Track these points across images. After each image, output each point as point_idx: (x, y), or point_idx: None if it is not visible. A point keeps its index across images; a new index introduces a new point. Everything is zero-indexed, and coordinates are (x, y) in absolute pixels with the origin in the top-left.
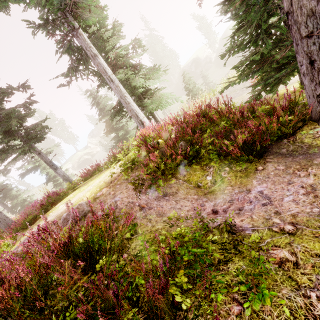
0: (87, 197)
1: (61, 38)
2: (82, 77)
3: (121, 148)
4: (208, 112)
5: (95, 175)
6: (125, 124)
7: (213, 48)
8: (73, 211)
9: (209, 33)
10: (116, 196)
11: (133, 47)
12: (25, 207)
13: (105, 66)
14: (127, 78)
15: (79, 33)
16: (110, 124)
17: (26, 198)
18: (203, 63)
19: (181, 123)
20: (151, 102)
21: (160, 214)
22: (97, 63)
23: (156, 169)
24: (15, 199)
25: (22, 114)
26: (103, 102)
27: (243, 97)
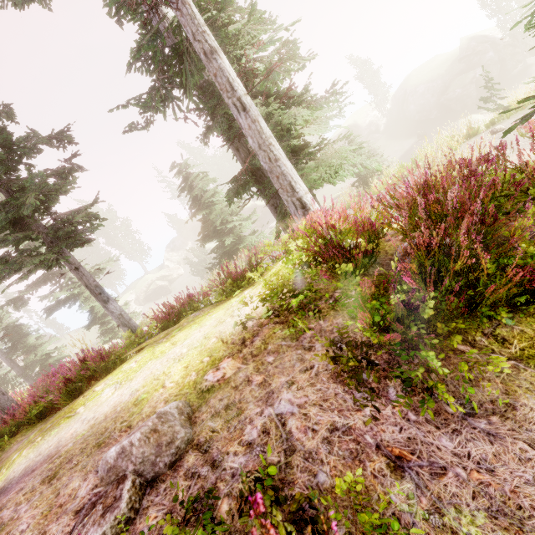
0: (177, 380)
1: (144, 3)
2: (175, 114)
3: (246, 262)
4: (495, 171)
5: (188, 319)
6: (237, 225)
7: (383, 110)
8: (141, 443)
9: (375, 85)
10: (277, 395)
11: (280, 60)
12: (47, 369)
13: (233, 76)
14: (270, 114)
15: (183, 1)
16: (210, 224)
17: (51, 351)
18: (365, 132)
19: (412, 201)
20: (318, 165)
21: (503, 513)
22: (214, 70)
23: (402, 315)
24: (33, 352)
25: (49, 185)
26: (201, 185)
27: (508, 163)
